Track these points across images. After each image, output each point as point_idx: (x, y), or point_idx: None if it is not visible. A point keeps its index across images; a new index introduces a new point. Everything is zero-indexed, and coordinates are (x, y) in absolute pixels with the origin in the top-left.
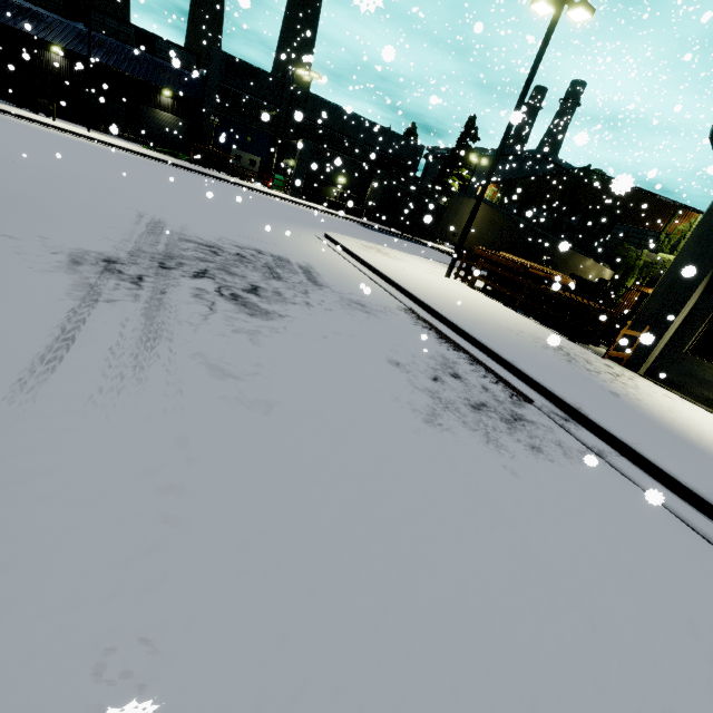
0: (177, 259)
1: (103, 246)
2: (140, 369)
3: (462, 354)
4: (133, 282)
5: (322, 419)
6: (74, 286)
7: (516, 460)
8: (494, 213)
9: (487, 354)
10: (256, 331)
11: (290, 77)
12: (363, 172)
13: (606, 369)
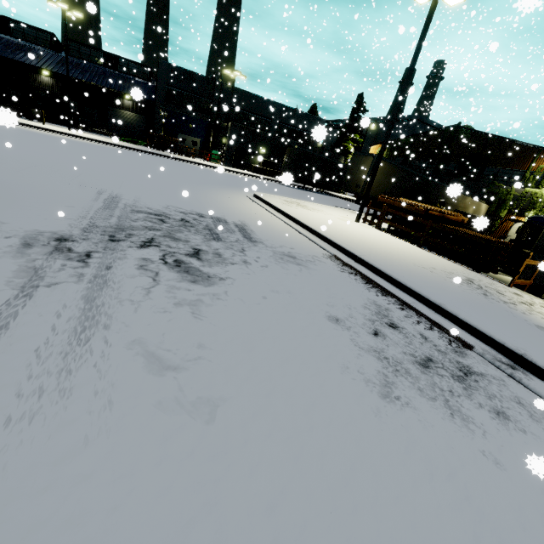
0: (127, 230)
1: (58, 225)
2: (67, 374)
3: (391, 299)
4: (80, 260)
5: (274, 416)
6: (17, 273)
7: (490, 438)
8: (388, 166)
9: (413, 297)
10: (198, 301)
11: (219, 77)
12: (279, 143)
13: (518, 298)
